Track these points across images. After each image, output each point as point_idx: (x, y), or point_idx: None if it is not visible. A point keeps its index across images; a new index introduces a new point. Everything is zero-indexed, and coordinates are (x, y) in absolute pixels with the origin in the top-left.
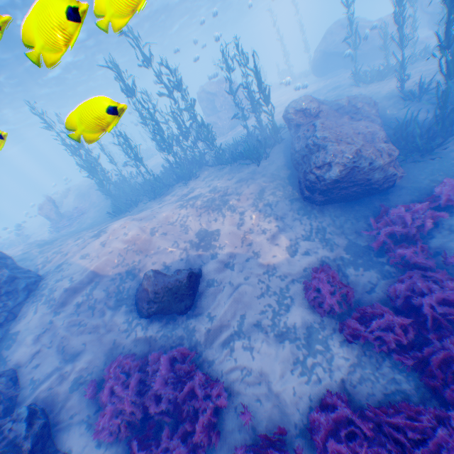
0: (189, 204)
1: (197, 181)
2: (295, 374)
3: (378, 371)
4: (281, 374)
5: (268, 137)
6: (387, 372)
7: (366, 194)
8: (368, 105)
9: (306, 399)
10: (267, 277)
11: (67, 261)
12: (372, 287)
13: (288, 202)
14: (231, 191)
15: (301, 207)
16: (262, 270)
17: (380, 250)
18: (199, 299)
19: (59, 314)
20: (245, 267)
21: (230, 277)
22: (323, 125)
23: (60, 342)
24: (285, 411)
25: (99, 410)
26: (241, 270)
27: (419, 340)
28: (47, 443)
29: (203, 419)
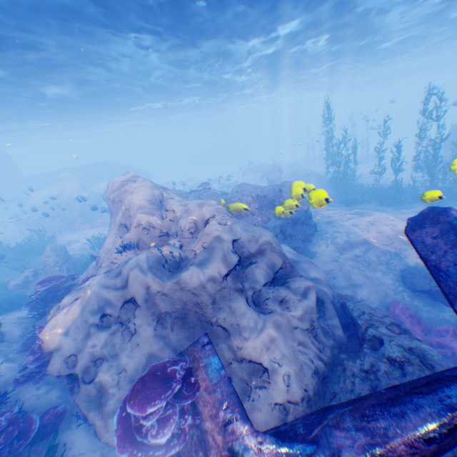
0: None
1: None
2: None
3: None
4: None
5: None
6: None
7: None
8: None
9: None
10: None
11: (337, 223)
12: None
13: None
14: None
15: None
16: None
17: None
18: None
19: (341, 254)
20: None
21: None
22: None
23: (345, 271)
24: None
25: None
26: None
27: None
28: None
29: None
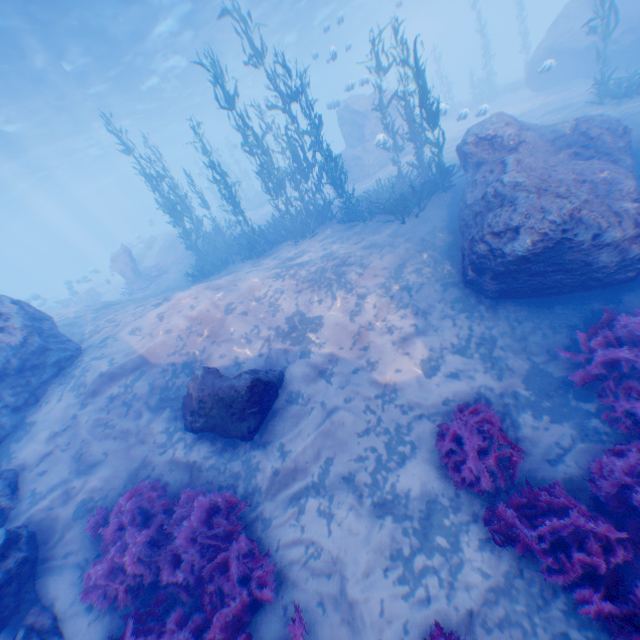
0: (288, 274)
1: (312, 241)
2: (390, 578)
3: (540, 614)
4: (368, 572)
5: (429, 181)
6: (557, 622)
7: (579, 289)
8: (612, 133)
9: (398, 627)
10: (380, 404)
11: (114, 335)
12: (561, 455)
13: (439, 287)
14: (354, 261)
15: (459, 298)
16: (375, 392)
17: (589, 390)
18: (272, 420)
19: (85, 407)
20: (349, 382)
21: (323, 393)
22: (520, 164)
23: (78, 447)
24: (359, 638)
25: (102, 555)
26: (342, 386)
27: (635, 576)
28: (26, 585)
29: (228, 614)
